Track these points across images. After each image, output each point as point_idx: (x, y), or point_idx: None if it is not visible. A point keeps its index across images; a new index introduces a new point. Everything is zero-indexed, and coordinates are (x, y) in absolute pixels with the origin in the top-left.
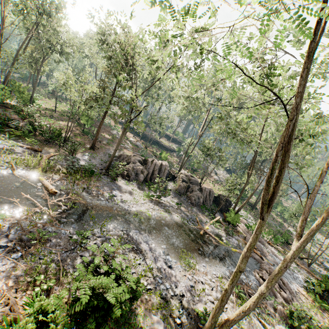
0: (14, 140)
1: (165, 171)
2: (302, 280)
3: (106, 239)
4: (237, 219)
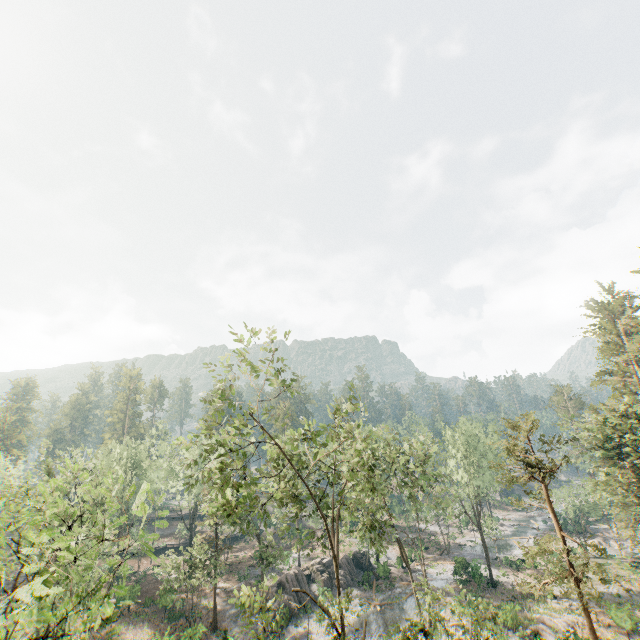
0: None
1: (304, 578)
2: (450, 576)
3: None
4: (386, 567)
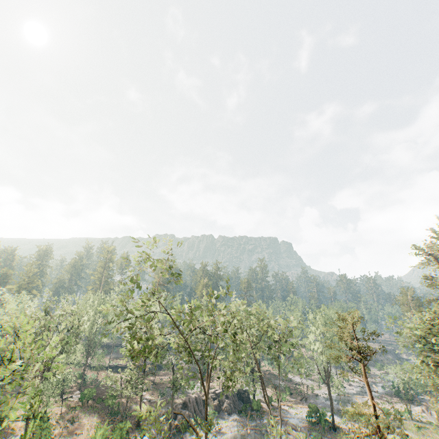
0: None
1: (201, 402)
2: (304, 416)
3: None
4: (259, 403)
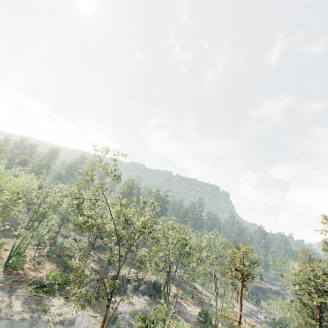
0: (53, 295)
1: (126, 279)
2: (196, 315)
3: (124, 326)
4: (166, 294)
